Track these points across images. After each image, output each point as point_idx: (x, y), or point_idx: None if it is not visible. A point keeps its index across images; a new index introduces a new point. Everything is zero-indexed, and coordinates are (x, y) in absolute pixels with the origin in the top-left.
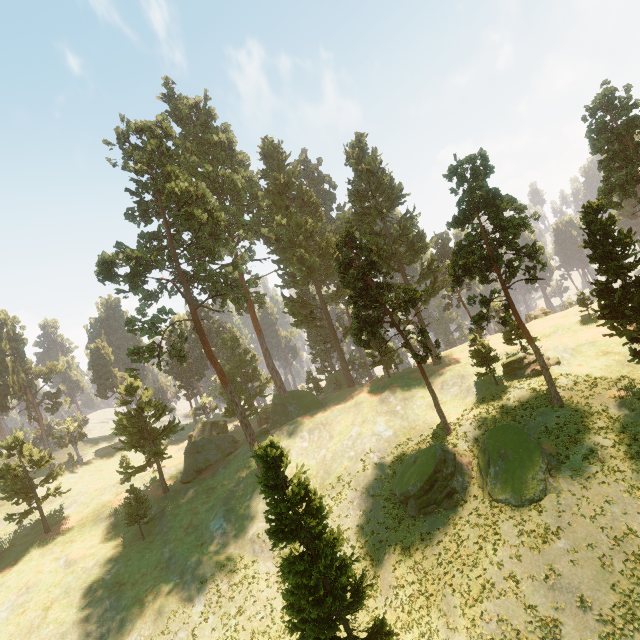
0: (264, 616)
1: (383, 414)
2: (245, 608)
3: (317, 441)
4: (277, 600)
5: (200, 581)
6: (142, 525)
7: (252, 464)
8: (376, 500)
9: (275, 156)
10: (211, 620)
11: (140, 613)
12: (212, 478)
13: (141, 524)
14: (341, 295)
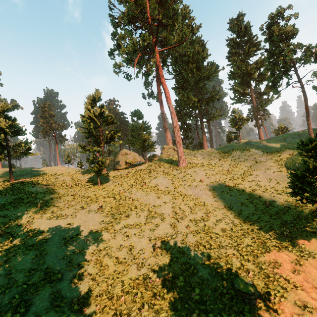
0: (226, 222)
1: (251, 148)
2: (208, 217)
3: (208, 158)
4: (229, 216)
5: (163, 202)
6: (93, 182)
7: (166, 164)
8: (278, 174)
9: (189, 15)
10: (182, 221)
11: (119, 213)
12: (137, 169)
13: (99, 175)
14: (209, 100)
